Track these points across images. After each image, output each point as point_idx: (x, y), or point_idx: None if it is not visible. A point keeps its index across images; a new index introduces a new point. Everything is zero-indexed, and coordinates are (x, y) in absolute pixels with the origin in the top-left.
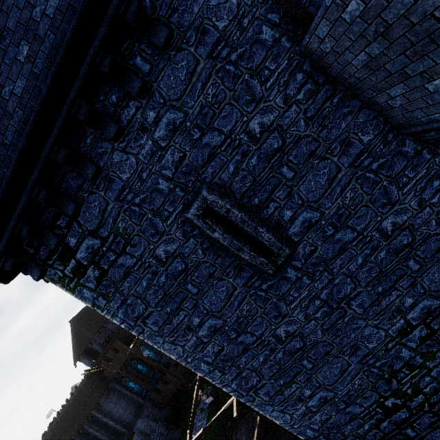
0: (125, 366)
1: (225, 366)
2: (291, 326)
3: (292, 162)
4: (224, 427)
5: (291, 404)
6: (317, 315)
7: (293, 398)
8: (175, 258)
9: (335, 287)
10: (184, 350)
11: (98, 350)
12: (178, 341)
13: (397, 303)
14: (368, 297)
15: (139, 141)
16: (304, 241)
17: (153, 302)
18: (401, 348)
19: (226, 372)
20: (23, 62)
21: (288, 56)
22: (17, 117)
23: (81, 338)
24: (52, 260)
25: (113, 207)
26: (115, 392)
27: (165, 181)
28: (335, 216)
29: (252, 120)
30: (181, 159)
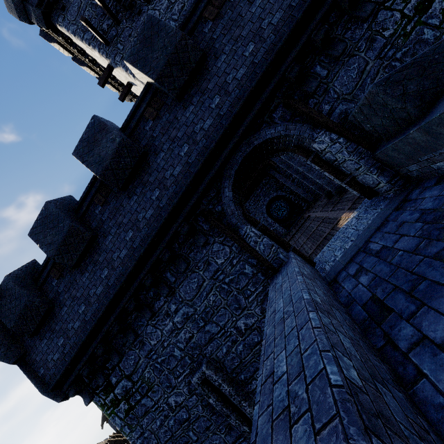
0: None
1: None
2: None
3: None
4: None
5: None
6: None
7: None
8: (182, 407)
9: None
10: None
11: None
12: None
13: None
14: None
15: (164, 322)
16: None
17: (163, 440)
18: None
19: None
20: (104, 278)
21: (263, 284)
22: (95, 306)
23: None
24: (99, 390)
25: (143, 362)
26: None
27: (179, 350)
28: None
29: (239, 320)
30: (190, 338)
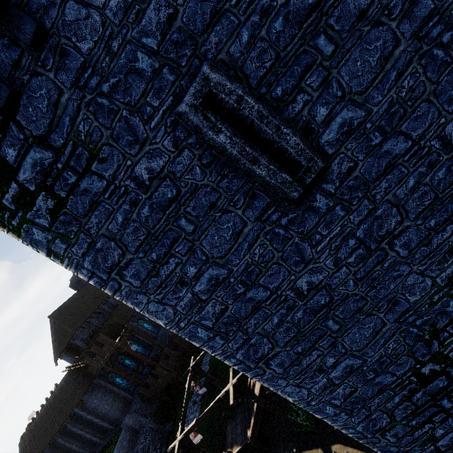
0: (111, 361)
1: (228, 331)
2: (316, 276)
3: (333, 28)
4: (218, 418)
5: (309, 376)
6: (350, 260)
7: (312, 369)
8: (163, 179)
9: (376, 221)
10: (176, 311)
11: (81, 347)
12: (167, 299)
13: (451, 242)
14: (417, 234)
15: None
16: (340, 154)
17: (133, 246)
18: (449, 300)
19: (230, 339)
20: None
21: None
22: None
23: (62, 334)
24: None
25: (69, 99)
26: (100, 388)
27: (146, 55)
28: (385, 116)
29: None
30: (170, 19)
